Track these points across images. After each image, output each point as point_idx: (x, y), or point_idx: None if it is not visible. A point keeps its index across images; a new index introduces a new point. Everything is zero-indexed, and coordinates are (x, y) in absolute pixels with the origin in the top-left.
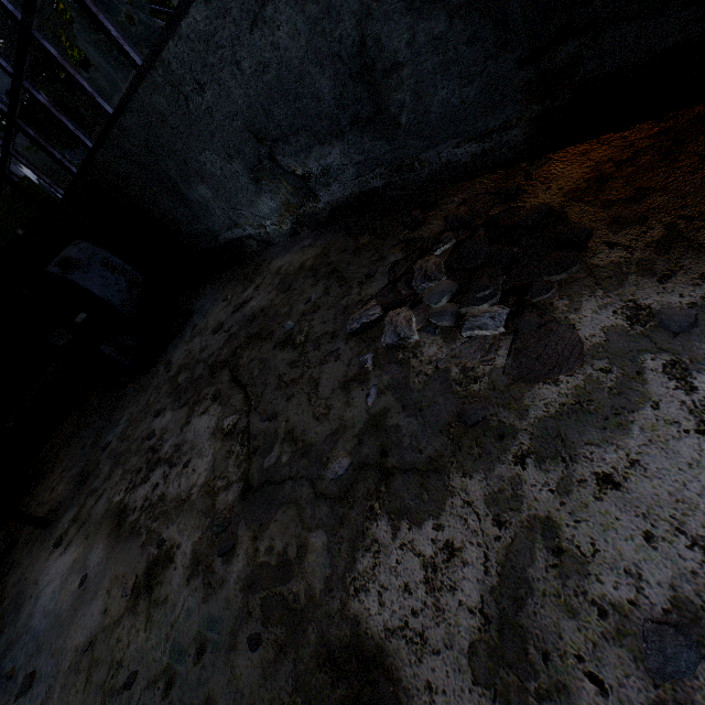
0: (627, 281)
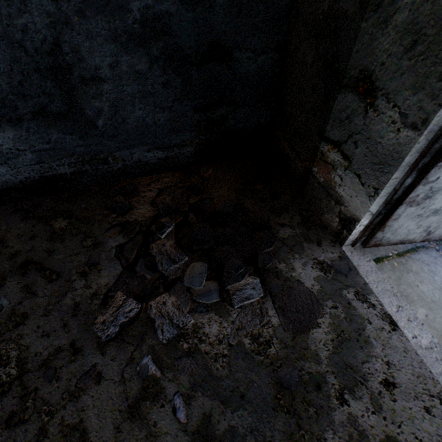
0: (305, 247)
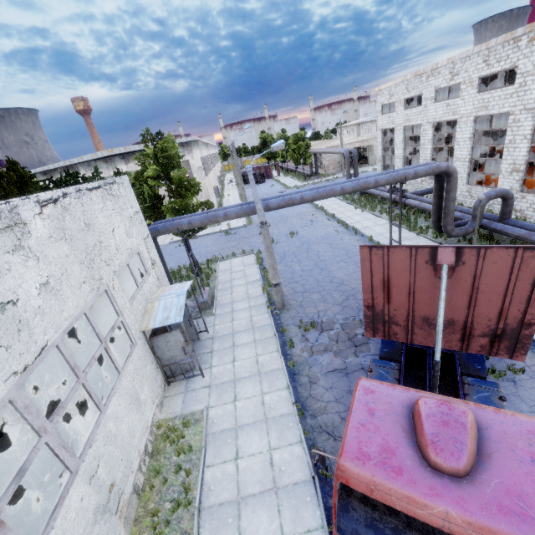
0: None
